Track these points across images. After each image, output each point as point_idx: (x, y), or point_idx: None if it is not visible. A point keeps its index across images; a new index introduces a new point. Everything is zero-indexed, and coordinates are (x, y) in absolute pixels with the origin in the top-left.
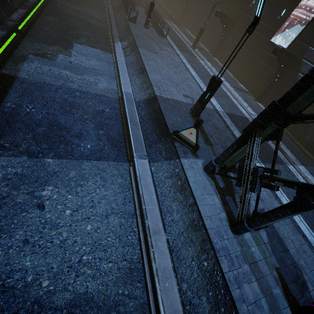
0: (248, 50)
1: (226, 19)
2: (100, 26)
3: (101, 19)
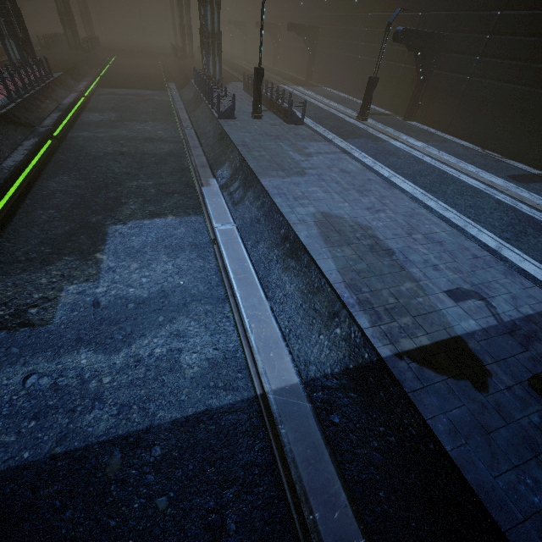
0: (503, 83)
1: (420, 40)
2: (166, 151)
3: (166, 135)
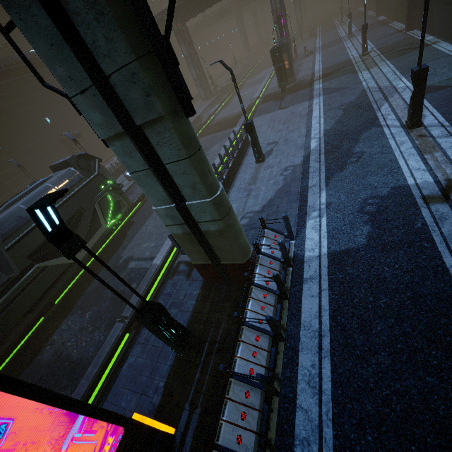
0: None
1: None
2: None
3: None
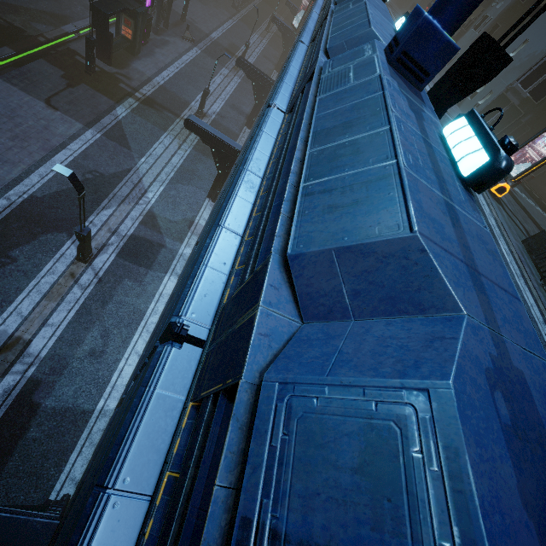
0: None
1: (295, 11)
2: None
3: None
